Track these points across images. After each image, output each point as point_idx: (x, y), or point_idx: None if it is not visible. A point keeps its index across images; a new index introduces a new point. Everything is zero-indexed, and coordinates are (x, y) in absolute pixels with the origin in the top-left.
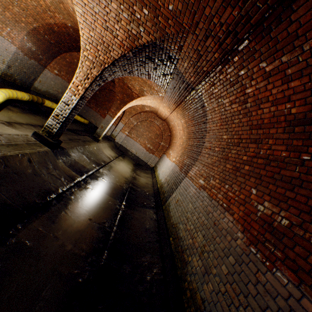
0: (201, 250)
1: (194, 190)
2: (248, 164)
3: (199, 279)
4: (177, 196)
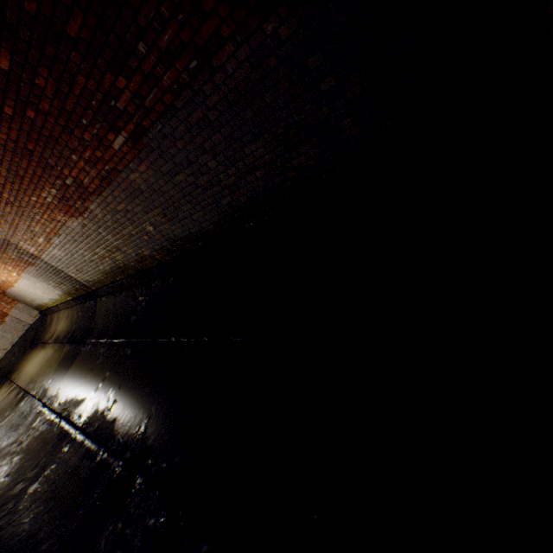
0: (110, 251)
1: (57, 250)
2: (1, 193)
3: (128, 256)
4: (73, 271)
